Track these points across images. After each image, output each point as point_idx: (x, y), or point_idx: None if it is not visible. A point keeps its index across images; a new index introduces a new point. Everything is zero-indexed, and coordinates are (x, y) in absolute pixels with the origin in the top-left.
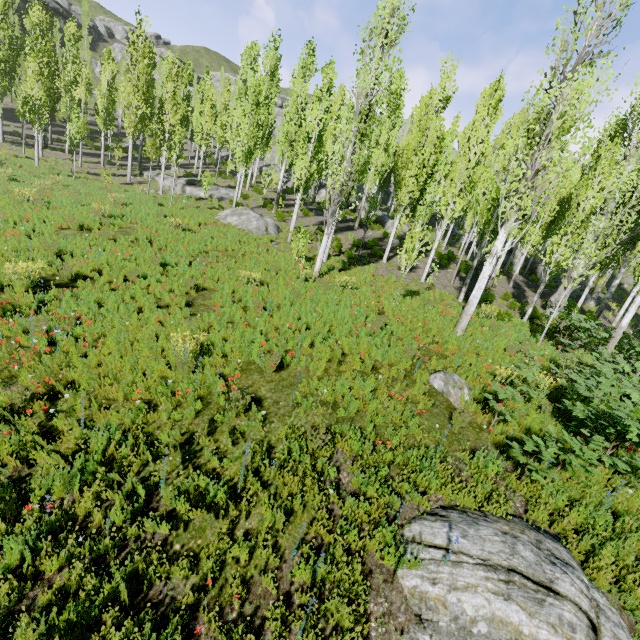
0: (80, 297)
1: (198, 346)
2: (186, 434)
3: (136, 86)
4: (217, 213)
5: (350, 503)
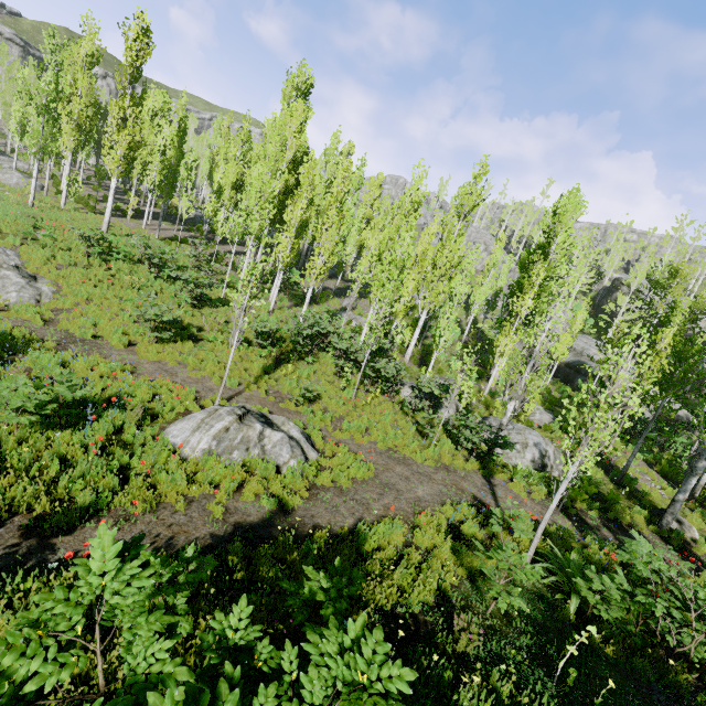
0: None
1: None
2: None
3: None
4: None
5: None
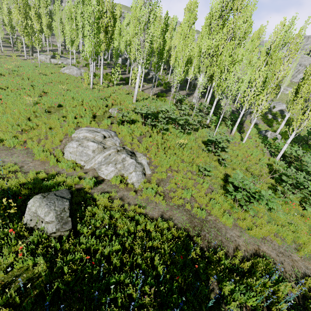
0: (0, 93)
1: (35, 101)
2: (28, 117)
3: (19, 10)
4: (61, 69)
5: (64, 125)
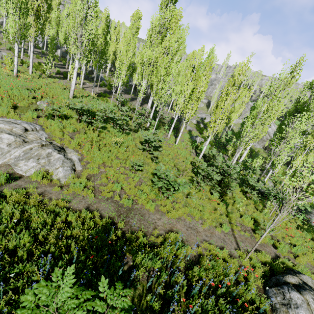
0: None
1: None
2: None
3: None
4: None
5: None
